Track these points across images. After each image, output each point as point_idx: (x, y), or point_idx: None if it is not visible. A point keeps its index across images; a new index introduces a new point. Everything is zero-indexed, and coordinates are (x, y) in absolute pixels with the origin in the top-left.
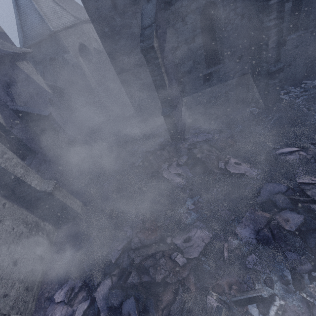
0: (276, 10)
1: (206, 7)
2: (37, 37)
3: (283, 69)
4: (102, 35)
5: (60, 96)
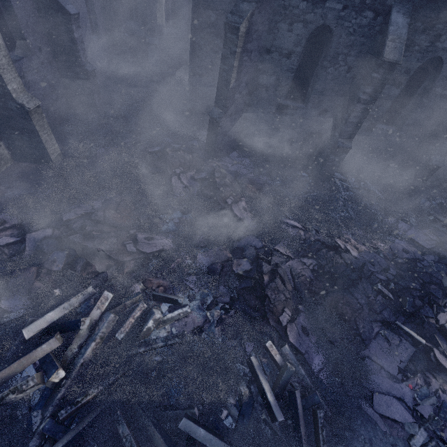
0: (375, 86)
1: (322, 29)
2: None
3: (348, 151)
4: None
5: None
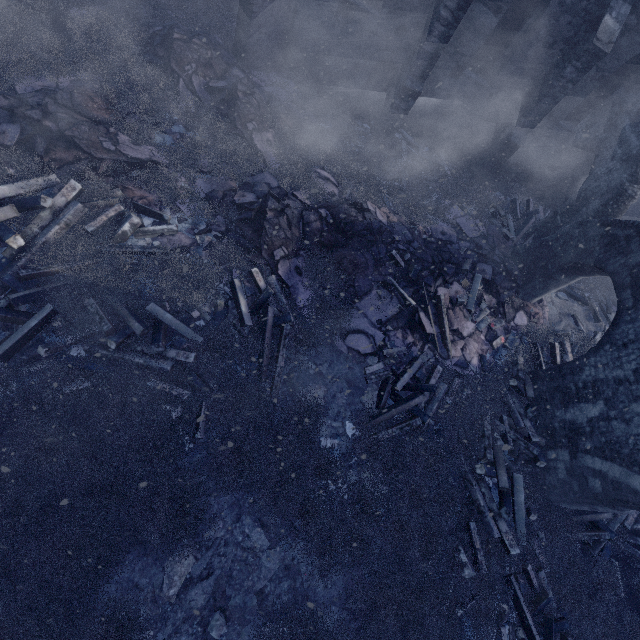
0: None
1: None
2: None
3: (417, 97)
4: None
5: None
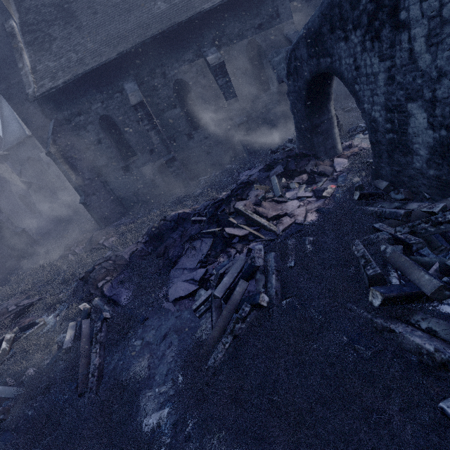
0: (146, 119)
1: (106, 118)
2: (15, 141)
3: (175, 159)
4: (42, 141)
5: (37, 191)
